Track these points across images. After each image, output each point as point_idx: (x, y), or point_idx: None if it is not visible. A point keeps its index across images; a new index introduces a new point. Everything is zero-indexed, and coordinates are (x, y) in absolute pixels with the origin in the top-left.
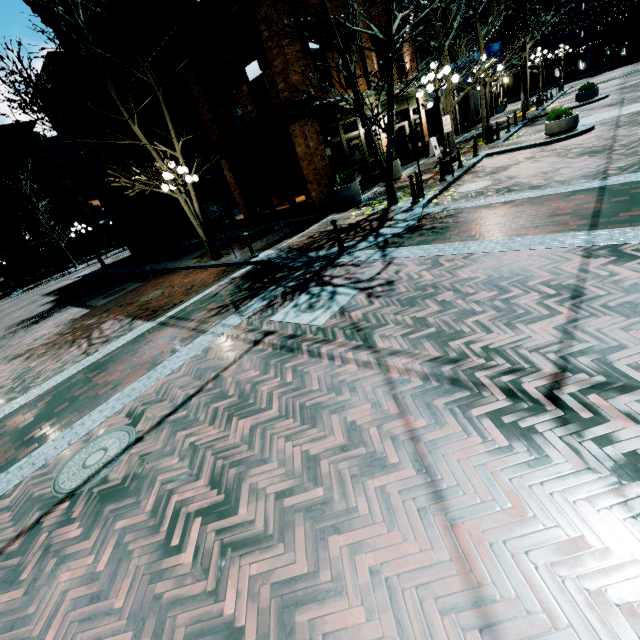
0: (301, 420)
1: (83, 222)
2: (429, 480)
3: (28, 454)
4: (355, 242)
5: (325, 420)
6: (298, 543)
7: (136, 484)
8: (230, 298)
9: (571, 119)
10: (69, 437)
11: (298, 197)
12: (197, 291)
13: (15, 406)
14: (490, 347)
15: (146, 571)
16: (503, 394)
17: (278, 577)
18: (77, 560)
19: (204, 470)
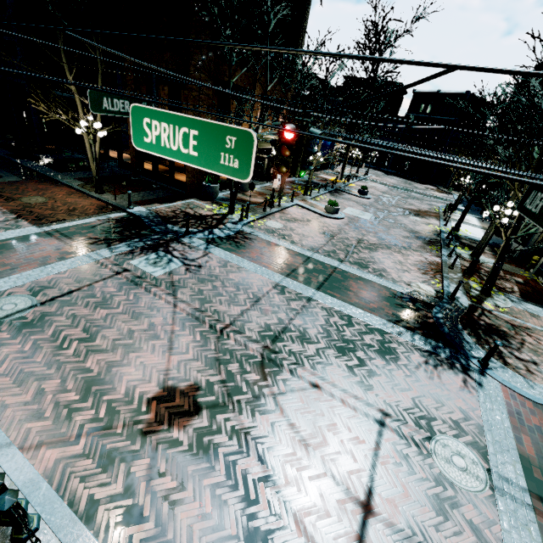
0: (132, 317)
1: None
2: (170, 344)
3: None
4: (197, 230)
5: (142, 319)
6: (118, 353)
7: (41, 324)
8: (105, 235)
9: (336, 209)
10: None
11: None
12: (79, 216)
13: None
14: (217, 310)
15: (51, 353)
16: (209, 326)
17: (109, 360)
18: (11, 346)
19: (80, 325)
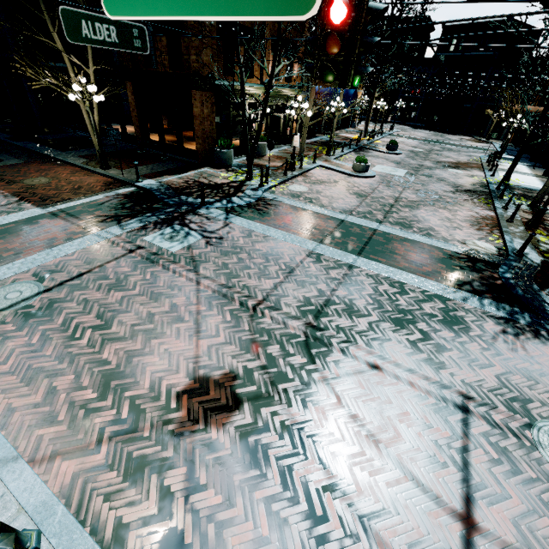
0: (150, 298)
1: None
2: (197, 327)
3: None
4: (214, 200)
5: (162, 300)
6: (138, 340)
7: (49, 312)
8: (115, 211)
9: (365, 166)
10: None
11: (188, 131)
12: (85, 194)
13: None
14: (246, 285)
15: (62, 344)
16: (239, 304)
17: (128, 349)
18: (17, 338)
19: (93, 311)
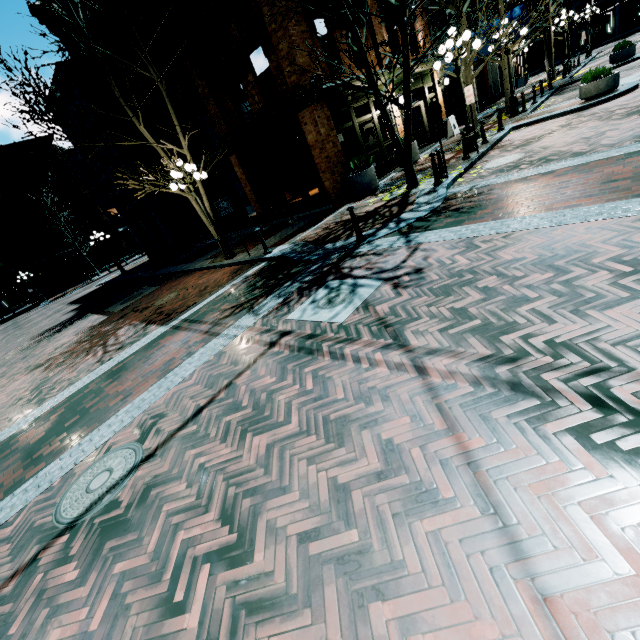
0: (325, 437)
1: (103, 231)
2: (500, 525)
3: (35, 474)
4: (374, 230)
5: (354, 437)
6: (329, 610)
7: (139, 515)
8: (244, 297)
9: (611, 78)
10: (76, 455)
11: (311, 190)
12: (211, 292)
13: (29, 419)
14: (556, 341)
15: (144, 636)
16: (586, 403)
17: None
18: (70, 613)
19: (214, 500)
